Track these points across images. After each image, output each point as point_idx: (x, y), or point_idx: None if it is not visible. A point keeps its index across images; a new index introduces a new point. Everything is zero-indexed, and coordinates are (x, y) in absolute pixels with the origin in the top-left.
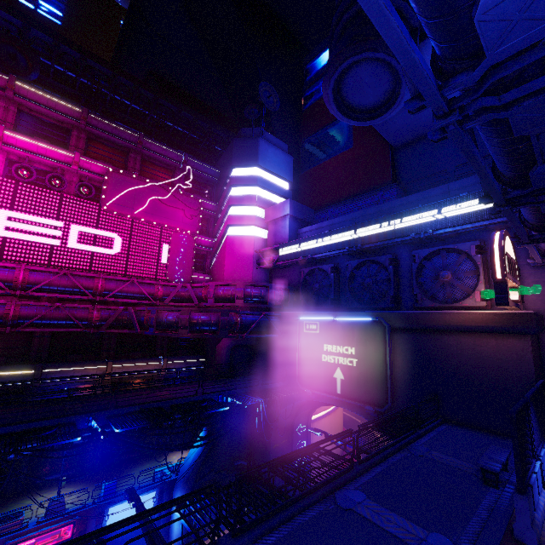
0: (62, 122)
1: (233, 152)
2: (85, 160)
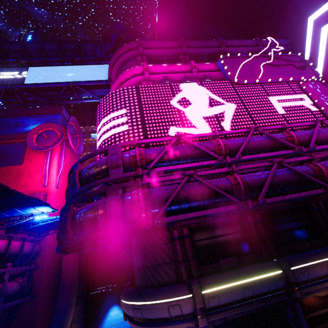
0: (171, 57)
1: (298, 7)
2: (198, 64)
